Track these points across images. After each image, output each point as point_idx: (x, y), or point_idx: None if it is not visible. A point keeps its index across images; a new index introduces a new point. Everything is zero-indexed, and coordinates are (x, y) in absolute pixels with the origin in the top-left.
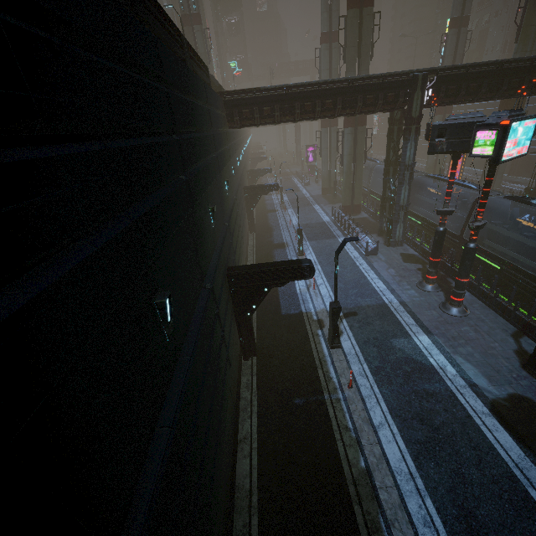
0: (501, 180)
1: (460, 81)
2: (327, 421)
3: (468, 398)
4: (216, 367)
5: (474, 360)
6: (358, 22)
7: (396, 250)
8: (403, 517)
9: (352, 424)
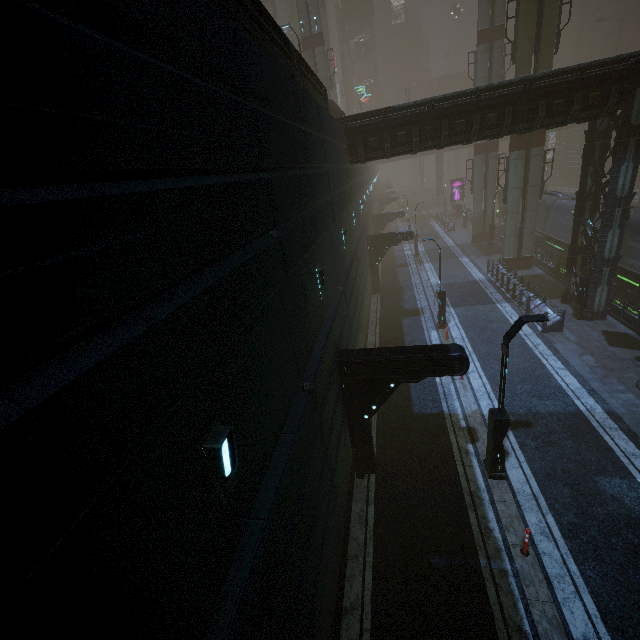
0: None
1: None
2: (485, 609)
3: None
4: (312, 511)
5: None
6: (537, 3)
7: (594, 326)
8: None
9: (529, 624)
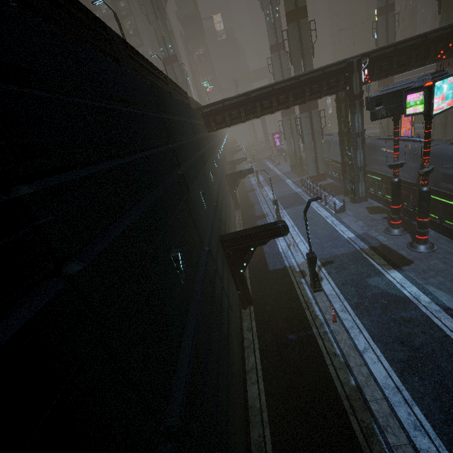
0: (452, 130)
1: (390, 58)
2: (318, 350)
3: (444, 320)
4: (220, 309)
5: (446, 288)
6: (298, 31)
7: (362, 205)
8: (394, 423)
9: (339, 351)
